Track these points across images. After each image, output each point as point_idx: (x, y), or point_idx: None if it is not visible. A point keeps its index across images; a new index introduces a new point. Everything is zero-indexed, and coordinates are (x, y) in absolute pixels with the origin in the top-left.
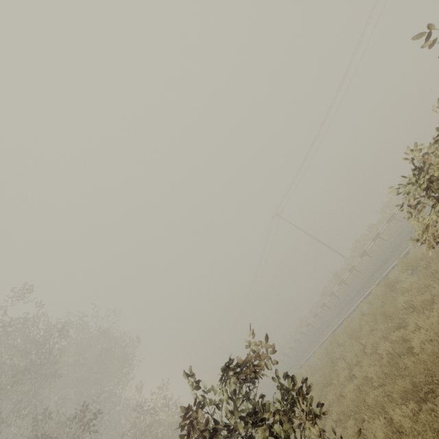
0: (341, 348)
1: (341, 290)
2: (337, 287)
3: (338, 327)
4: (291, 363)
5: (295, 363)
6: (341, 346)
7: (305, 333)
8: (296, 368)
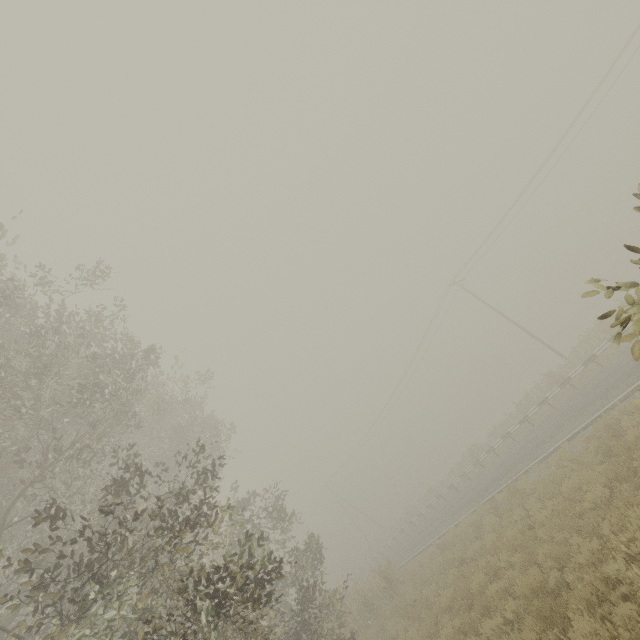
0: (639, 428)
1: (555, 400)
2: (555, 391)
3: (585, 428)
4: (462, 501)
5: (475, 497)
6: (620, 437)
7: (481, 465)
8: (482, 501)
